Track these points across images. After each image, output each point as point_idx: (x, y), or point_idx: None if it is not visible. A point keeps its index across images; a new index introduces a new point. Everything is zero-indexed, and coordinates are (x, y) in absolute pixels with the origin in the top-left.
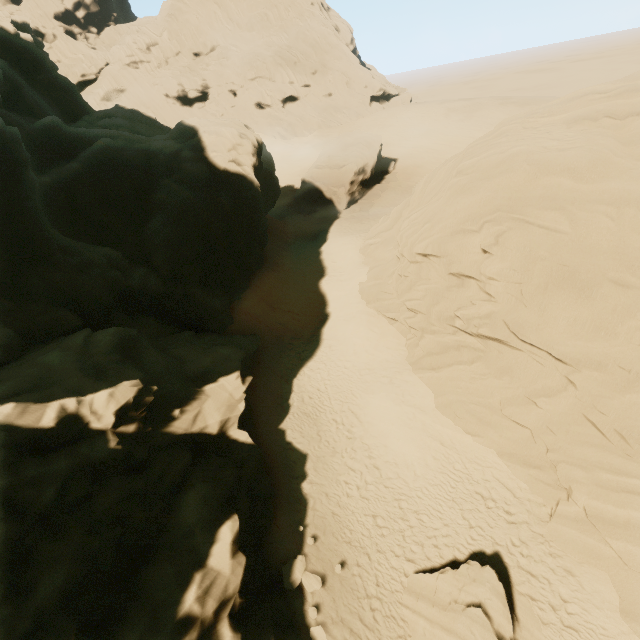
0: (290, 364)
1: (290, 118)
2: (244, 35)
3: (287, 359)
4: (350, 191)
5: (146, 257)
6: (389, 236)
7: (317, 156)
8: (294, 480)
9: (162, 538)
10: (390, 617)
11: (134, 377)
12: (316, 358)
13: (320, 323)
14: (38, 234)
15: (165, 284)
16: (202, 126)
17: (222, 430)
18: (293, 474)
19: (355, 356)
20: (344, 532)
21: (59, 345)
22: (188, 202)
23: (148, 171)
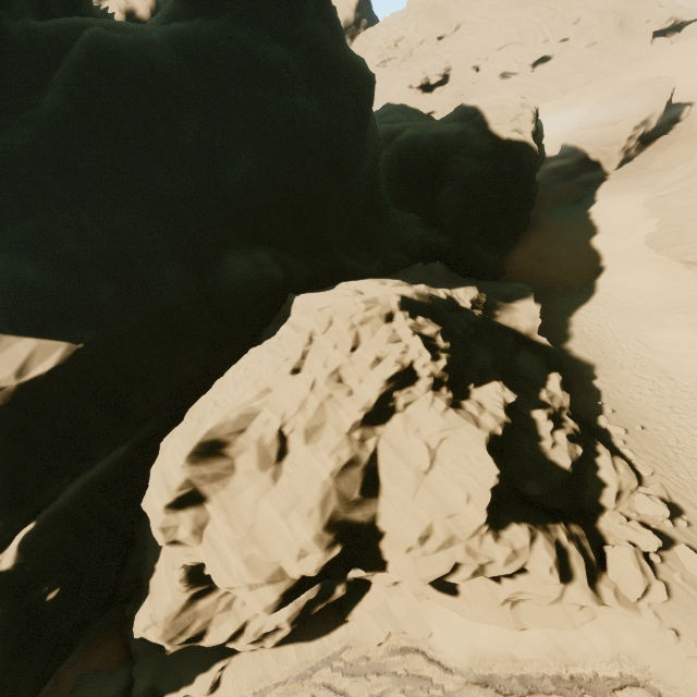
0: (564, 307)
1: (540, 82)
2: (493, 2)
3: (560, 303)
4: (625, 148)
5: (434, 221)
6: (690, 183)
7: (575, 118)
8: (585, 379)
9: (512, 371)
10: (692, 458)
11: (472, 285)
12: (592, 302)
13: (593, 275)
14: (384, 201)
15: (452, 241)
16: (482, 104)
17: (527, 333)
18: (583, 375)
19: (640, 299)
20: (639, 412)
21: (409, 270)
22: (475, 171)
23: (439, 151)
